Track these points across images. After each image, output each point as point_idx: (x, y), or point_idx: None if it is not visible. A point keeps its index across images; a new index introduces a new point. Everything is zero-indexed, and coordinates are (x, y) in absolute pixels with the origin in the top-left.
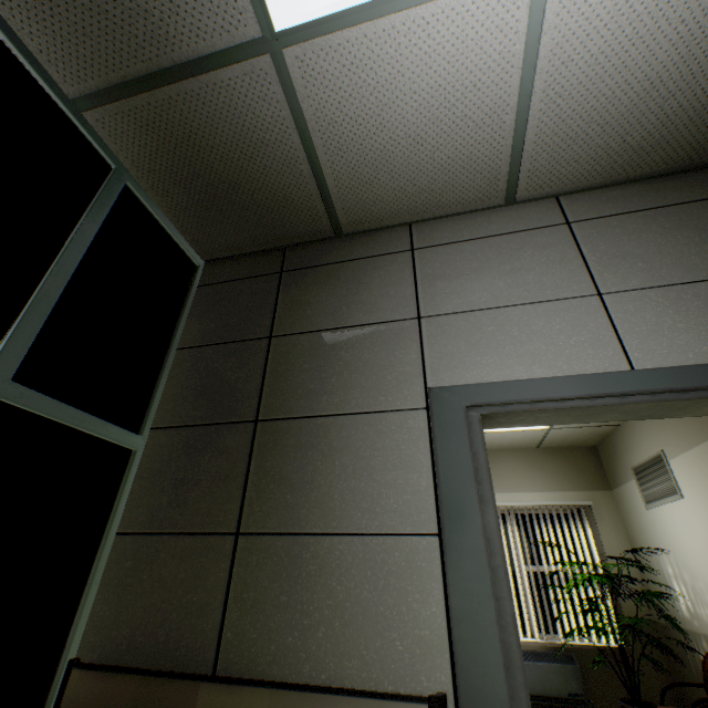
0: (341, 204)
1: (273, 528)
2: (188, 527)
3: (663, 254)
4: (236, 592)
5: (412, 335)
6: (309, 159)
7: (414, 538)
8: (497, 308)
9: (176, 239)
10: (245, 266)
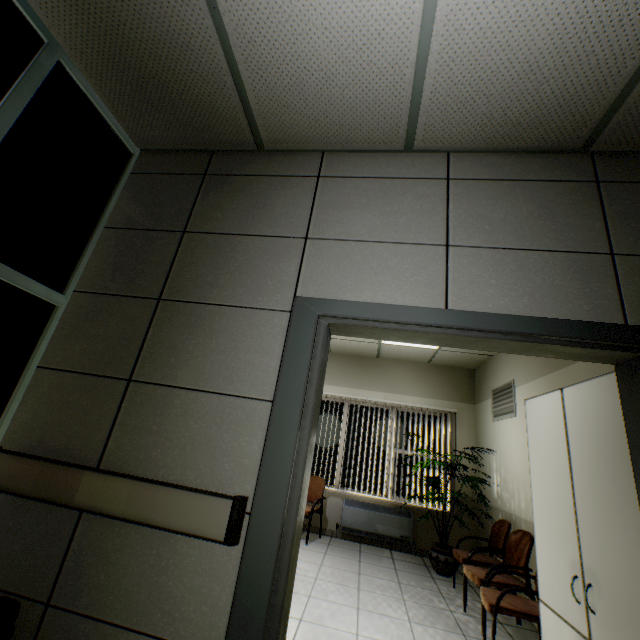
0: (262, 121)
1: (157, 380)
2: (94, 370)
3: (506, 222)
4: (122, 419)
5: (296, 252)
6: (232, 72)
7: (255, 401)
8: (368, 241)
9: (111, 124)
10: (175, 162)
